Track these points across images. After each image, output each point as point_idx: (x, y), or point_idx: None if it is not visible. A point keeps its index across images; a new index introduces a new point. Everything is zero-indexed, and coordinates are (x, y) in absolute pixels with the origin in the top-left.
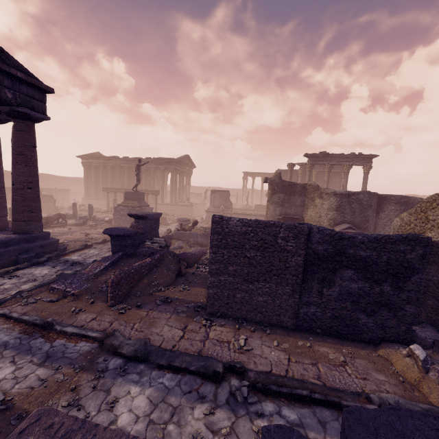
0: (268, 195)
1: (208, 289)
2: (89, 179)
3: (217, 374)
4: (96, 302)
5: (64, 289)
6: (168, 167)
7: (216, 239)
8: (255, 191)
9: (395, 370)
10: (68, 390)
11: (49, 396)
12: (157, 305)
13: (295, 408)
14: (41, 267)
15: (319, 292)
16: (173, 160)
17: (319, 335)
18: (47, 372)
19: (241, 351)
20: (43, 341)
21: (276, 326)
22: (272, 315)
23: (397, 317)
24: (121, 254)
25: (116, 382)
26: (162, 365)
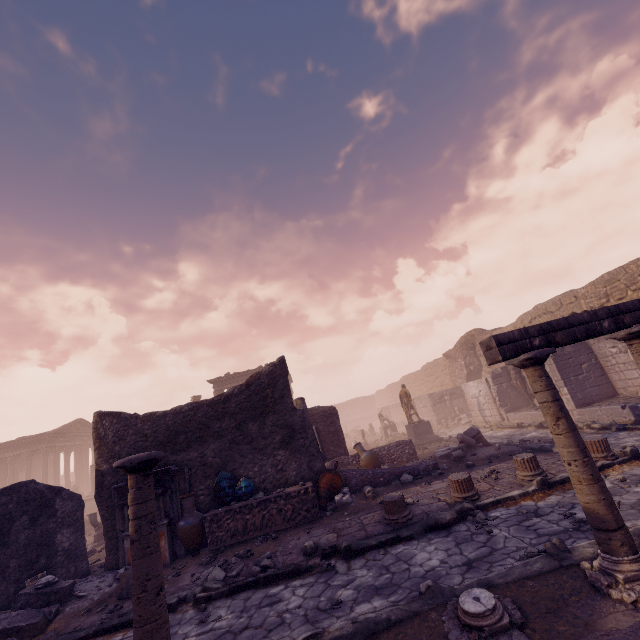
0: None
1: None
2: None
3: None
4: None
5: None
6: (37, 448)
7: None
8: None
9: None
10: None
11: None
12: None
13: None
14: None
15: None
16: (44, 436)
17: None
18: None
19: None
20: None
21: None
22: None
23: (6, 579)
24: None
25: None
26: None
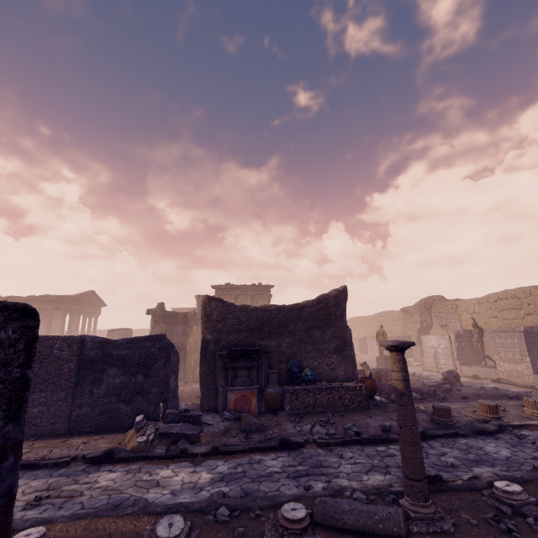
0: (151, 326)
1: None
2: None
3: None
4: None
5: None
6: (59, 306)
7: None
8: None
9: (124, 439)
10: None
11: None
12: None
13: None
14: None
15: (90, 392)
16: (67, 298)
17: (89, 433)
18: None
19: None
20: None
21: (50, 436)
22: (47, 425)
23: (148, 400)
24: None
25: None
26: None
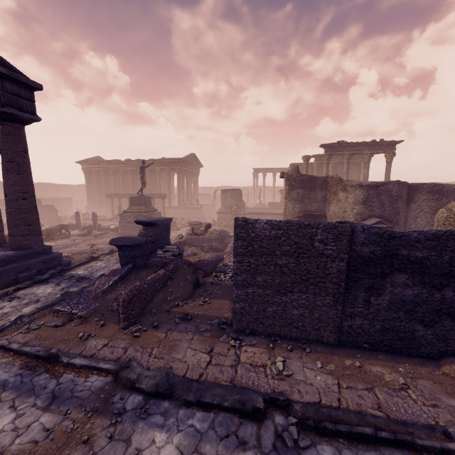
0: (286, 191)
1: (234, 303)
2: (91, 185)
3: (258, 410)
4: (107, 325)
5: (70, 311)
6: (174, 168)
7: (240, 246)
8: (266, 188)
9: None
10: (79, 443)
11: (56, 453)
12: (176, 324)
13: (359, 451)
14: (44, 285)
15: (365, 301)
16: (178, 160)
17: (368, 350)
18: (54, 418)
19: (280, 377)
20: (48, 377)
21: (316, 342)
22: (310, 330)
23: None
24: (131, 266)
25: (137, 427)
26: (190, 402)
